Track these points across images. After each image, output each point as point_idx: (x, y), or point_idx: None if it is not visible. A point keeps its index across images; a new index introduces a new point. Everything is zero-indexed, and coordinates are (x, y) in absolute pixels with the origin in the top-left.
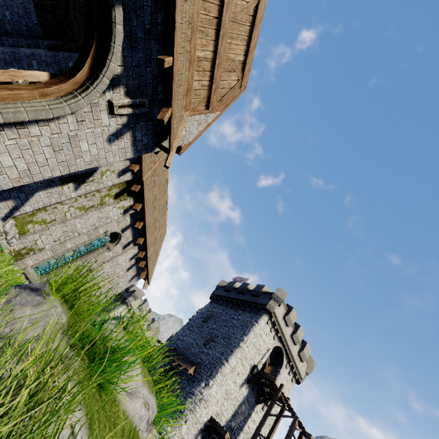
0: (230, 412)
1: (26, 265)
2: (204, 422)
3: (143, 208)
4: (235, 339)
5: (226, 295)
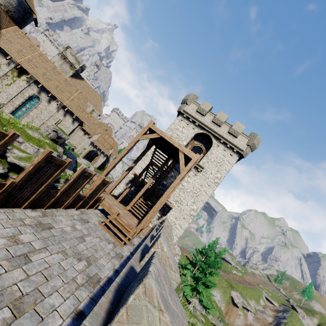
0: None
1: (6, 112)
2: (132, 177)
3: (33, 76)
4: None
5: None
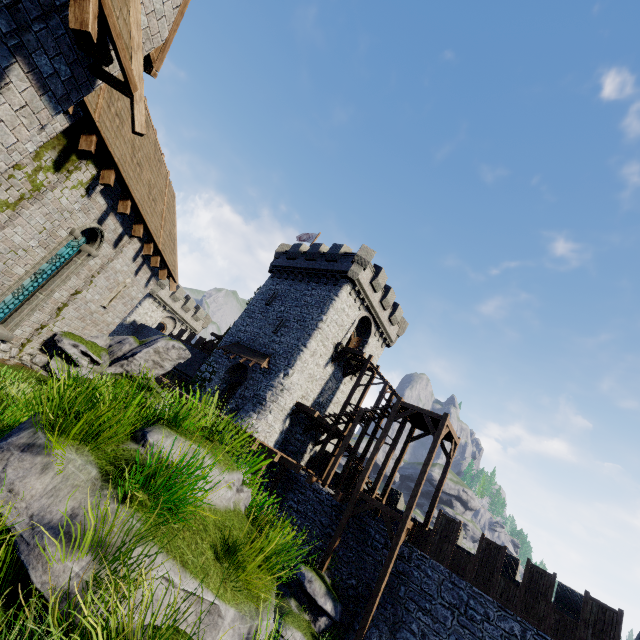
0: (317, 391)
1: None
2: (290, 407)
3: (119, 176)
4: (312, 321)
5: (291, 265)
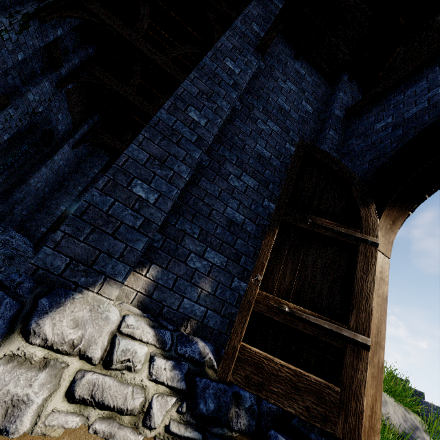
0: None
1: None
2: None
3: None
4: None
5: None
